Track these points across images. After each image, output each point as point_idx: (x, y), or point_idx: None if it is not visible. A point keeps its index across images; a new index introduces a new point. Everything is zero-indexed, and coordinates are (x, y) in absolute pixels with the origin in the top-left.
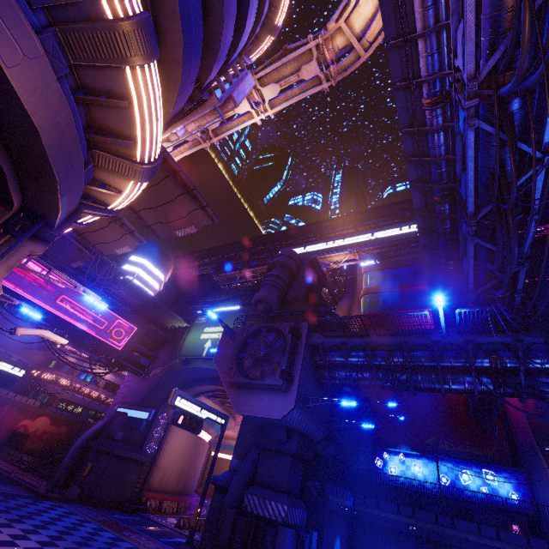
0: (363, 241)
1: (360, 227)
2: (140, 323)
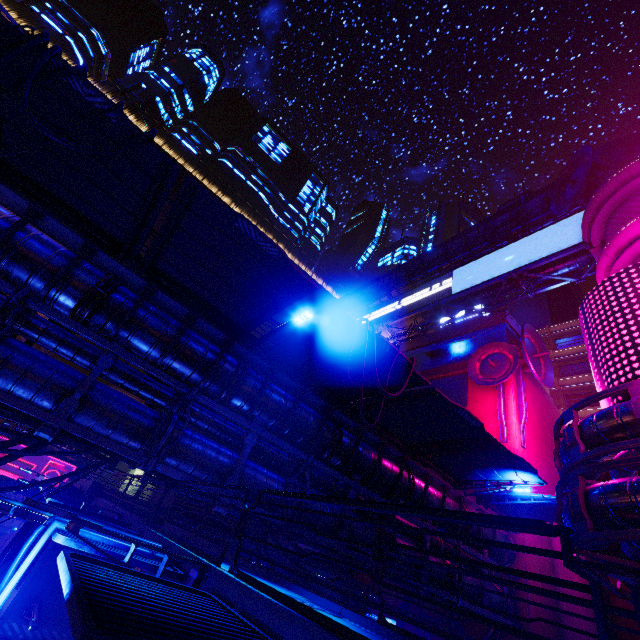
0: (391, 312)
1: (393, 293)
2: (79, 461)
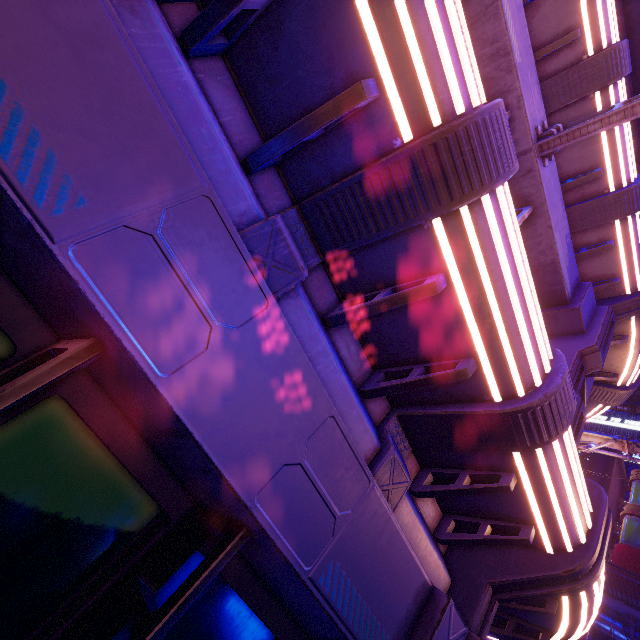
0: None
1: (639, 409)
2: None
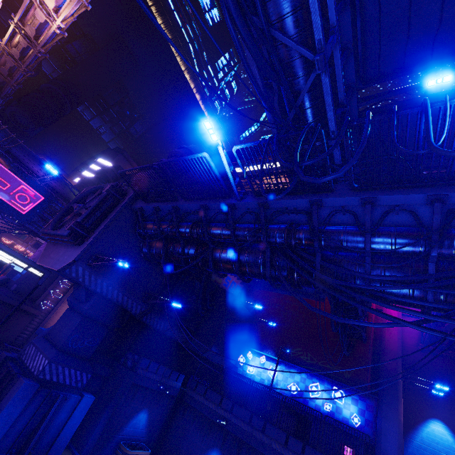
0: None
1: None
2: (47, 194)
